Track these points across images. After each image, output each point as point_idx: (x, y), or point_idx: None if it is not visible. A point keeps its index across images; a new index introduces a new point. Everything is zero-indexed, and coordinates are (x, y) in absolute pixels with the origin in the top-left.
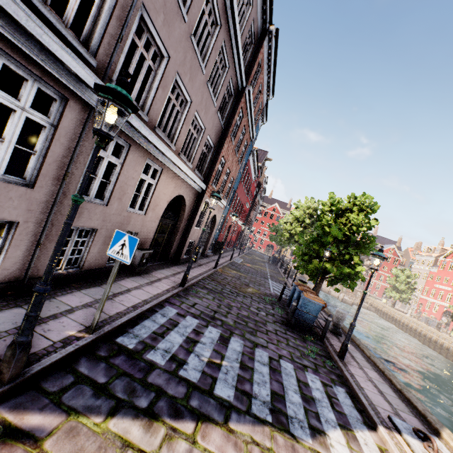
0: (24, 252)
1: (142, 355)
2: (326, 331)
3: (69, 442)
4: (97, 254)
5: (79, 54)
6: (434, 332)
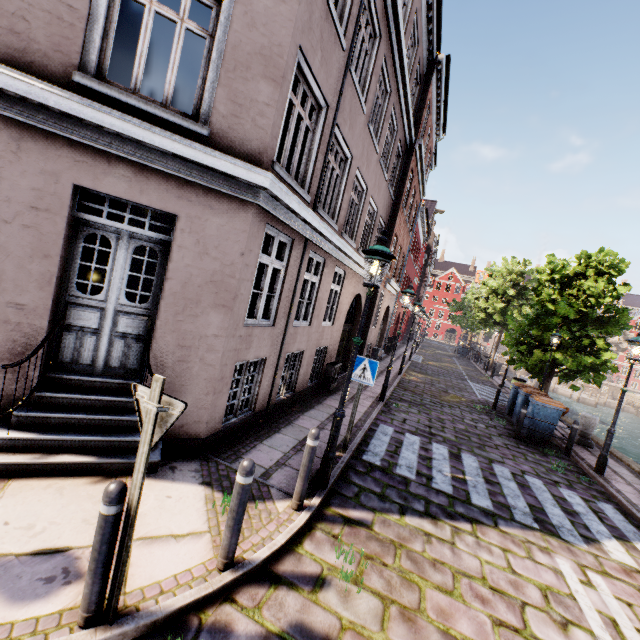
0: (267, 383)
1: (392, 471)
2: (572, 442)
3: (388, 528)
4: (303, 376)
5: (301, 198)
6: None
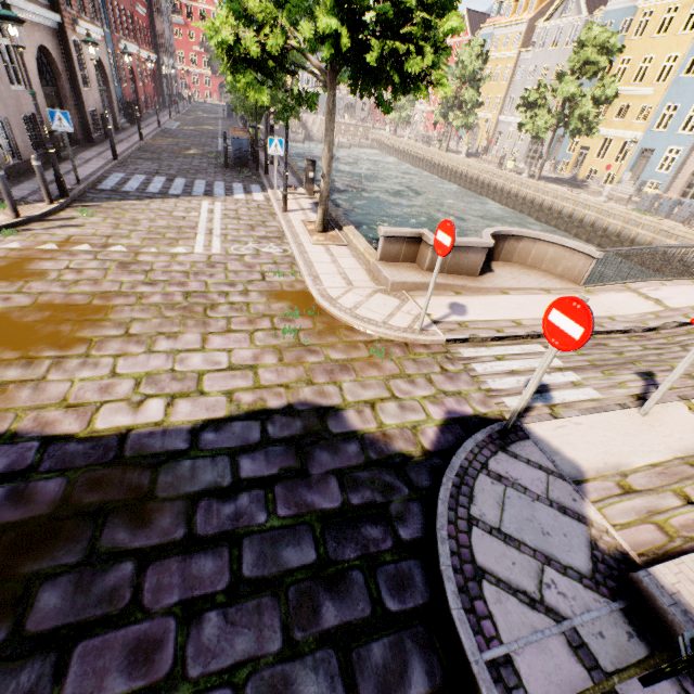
0: None
1: (119, 190)
2: (258, 161)
3: (111, 205)
4: (23, 144)
5: None
6: (423, 149)
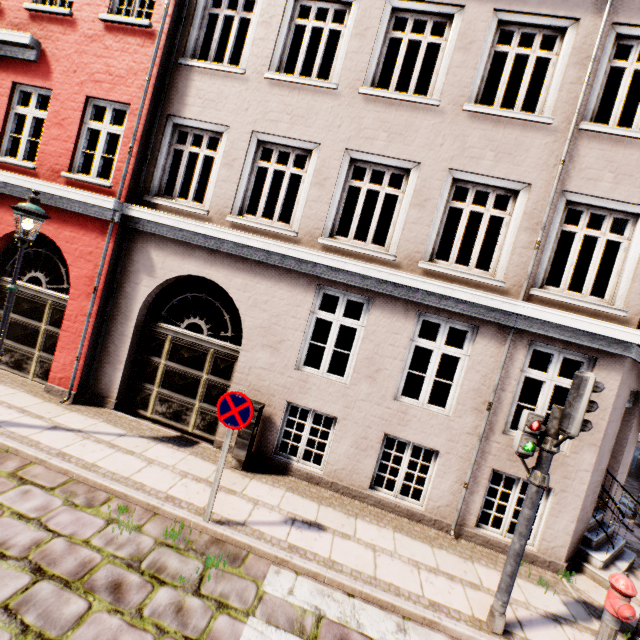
0: None
1: None
2: None
3: None
4: None
5: None
6: None
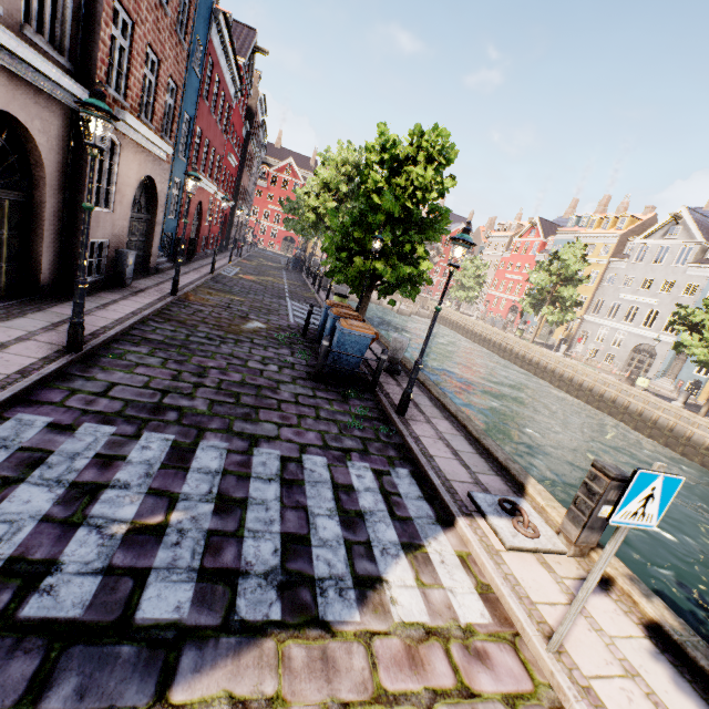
0: None
1: None
2: (379, 377)
3: None
4: None
5: None
6: (500, 334)
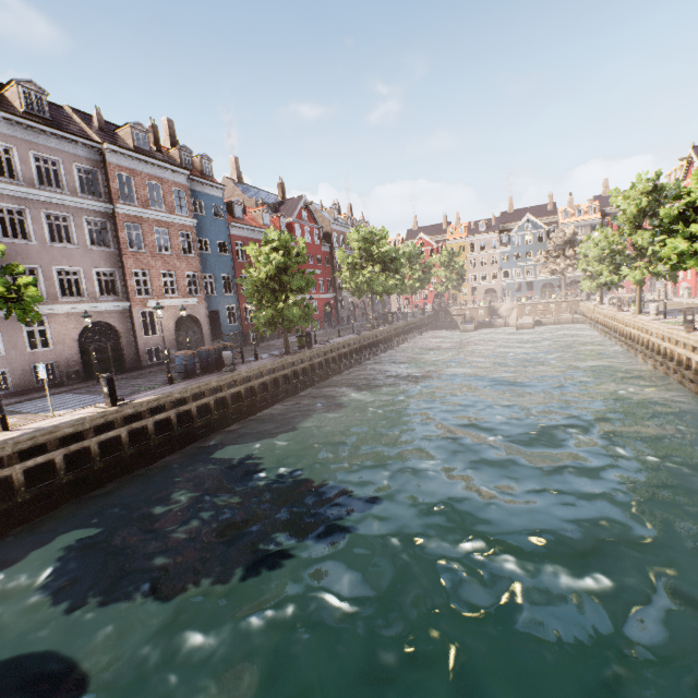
0: None
1: (5, 410)
2: (186, 372)
3: None
4: (21, 381)
5: None
6: (610, 315)
